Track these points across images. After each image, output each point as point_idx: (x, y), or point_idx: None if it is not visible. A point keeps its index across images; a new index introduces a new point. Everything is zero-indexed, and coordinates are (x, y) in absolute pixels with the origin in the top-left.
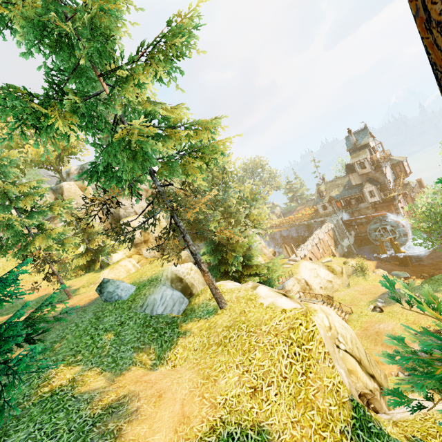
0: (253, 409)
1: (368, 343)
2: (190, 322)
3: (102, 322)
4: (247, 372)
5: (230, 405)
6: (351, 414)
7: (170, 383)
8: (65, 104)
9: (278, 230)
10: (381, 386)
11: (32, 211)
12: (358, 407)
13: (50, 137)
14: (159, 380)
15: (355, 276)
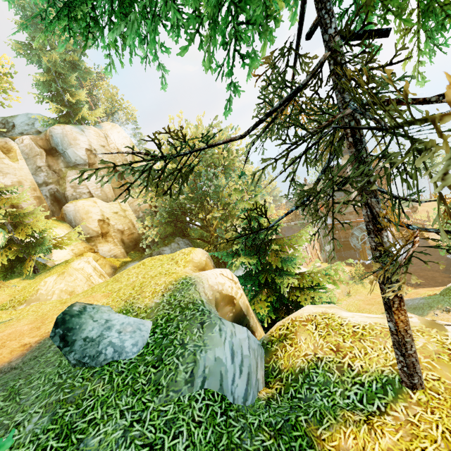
0: None
1: None
2: (343, 427)
3: None
4: None
5: None
6: None
7: None
8: None
9: None
10: None
11: None
12: None
13: None
14: None
15: (354, 284)
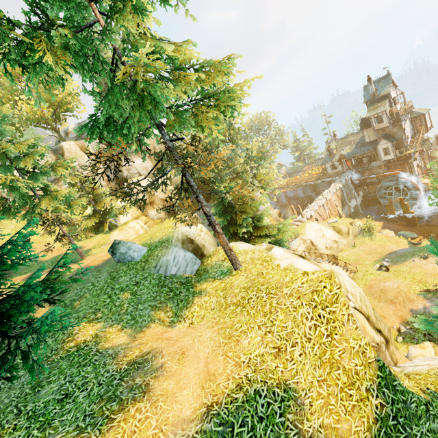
0: (278, 368)
1: (372, 300)
2: (205, 283)
3: (118, 282)
4: (270, 333)
5: (254, 363)
6: (376, 373)
7: (191, 341)
8: (54, 37)
9: (284, 191)
10: (387, 339)
11: (35, 172)
12: (383, 367)
13: (41, 80)
14: (180, 338)
15: (361, 236)
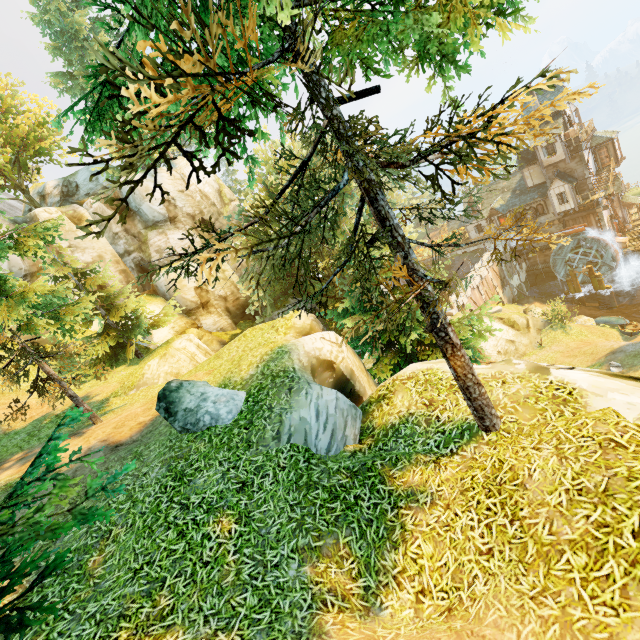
0: None
1: None
2: (413, 467)
3: (194, 488)
4: None
5: None
6: None
7: None
8: None
9: None
10: None
11: None
12: None
13: None
14: None
15: (549, 330)
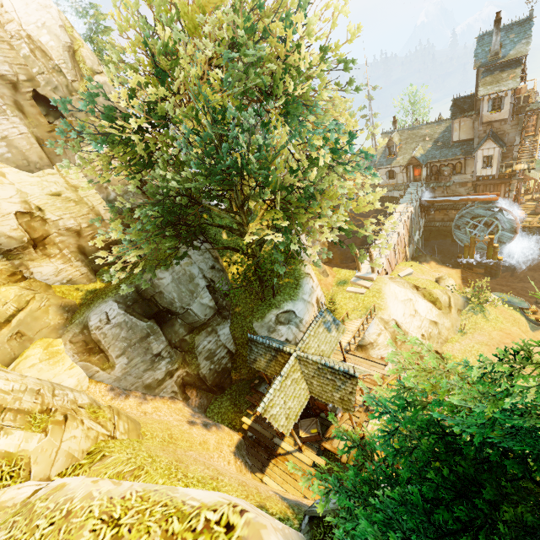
0: None
1: None
2: None
3: None
4: None
5: None
6: None
7: None
8: None
9: None
10: None
11: None
12: None
13: None
14: None
15: (471, 313)
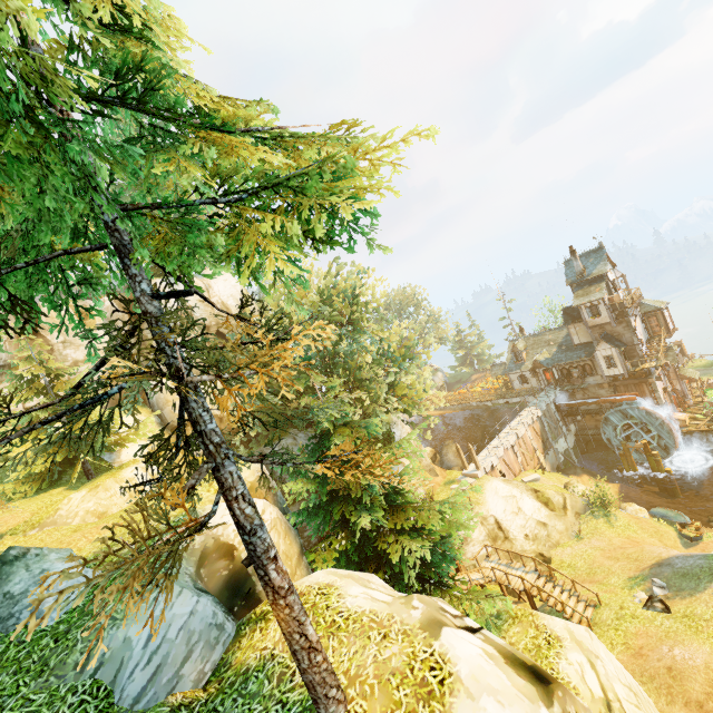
0: None
1: (651, 694)
2: None
3: None
4: None
5: None
6: None
7: None
8: None
9: (440, 413)
10: None
11: None
12: None
13: None
14: None
15: (590, 516)
